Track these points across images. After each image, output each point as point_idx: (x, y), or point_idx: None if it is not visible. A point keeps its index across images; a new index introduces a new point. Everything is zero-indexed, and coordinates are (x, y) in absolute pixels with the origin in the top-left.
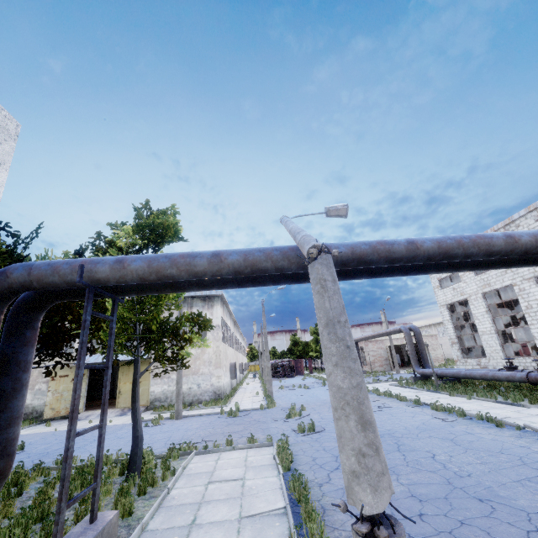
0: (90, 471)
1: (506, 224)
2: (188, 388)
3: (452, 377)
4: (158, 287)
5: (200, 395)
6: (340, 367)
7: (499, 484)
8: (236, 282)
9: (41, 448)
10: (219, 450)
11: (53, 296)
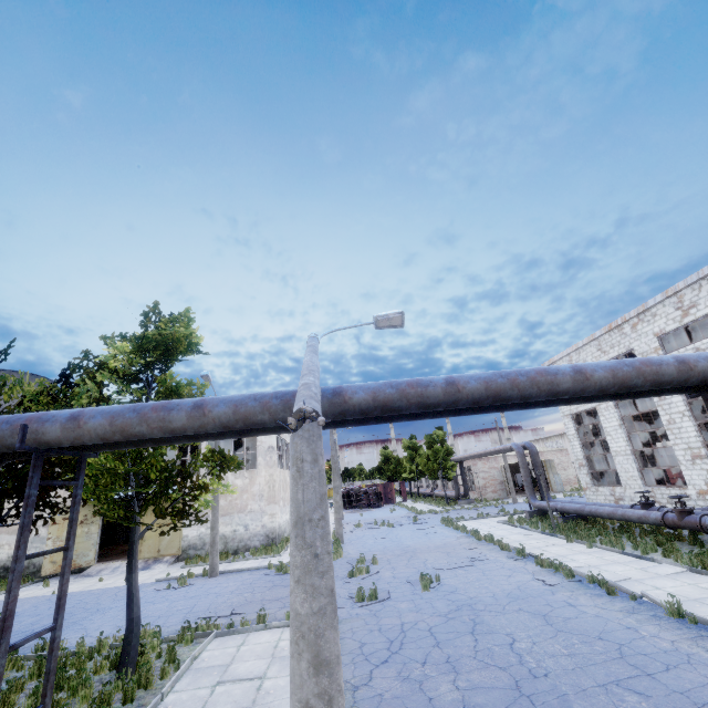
0: (74, 663)
1: (640, 312)
2: (233, 531)
3: (575, 513)
4: (136, 441)
5: (248, 540)
6: (301, 585)
7: (578, 690)
8: (237, 431)
9: (27, 623)
10: (247, 629)
11: (1, 455)
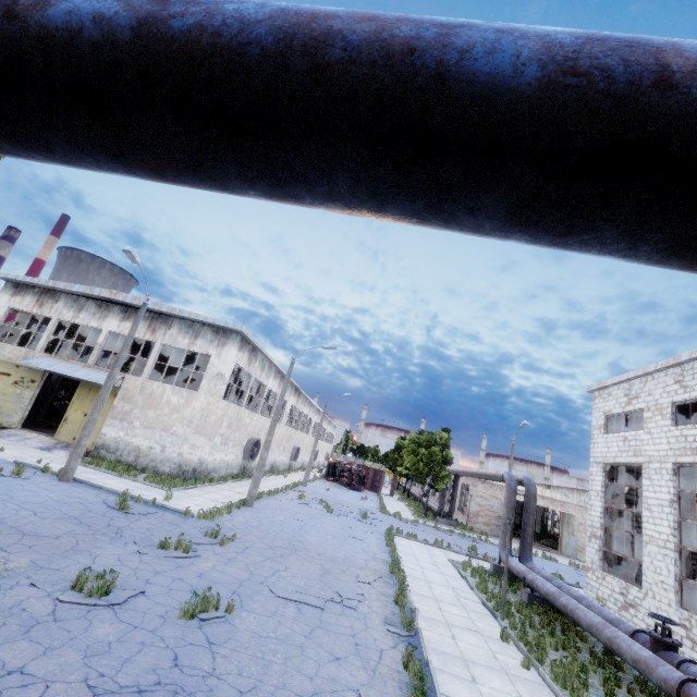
0: None
1: None
2: (149, 447)
3: (545, 597)
4: None
5: (160, 462)
6: None
7: None
8: None
9: None
10: None
11: None
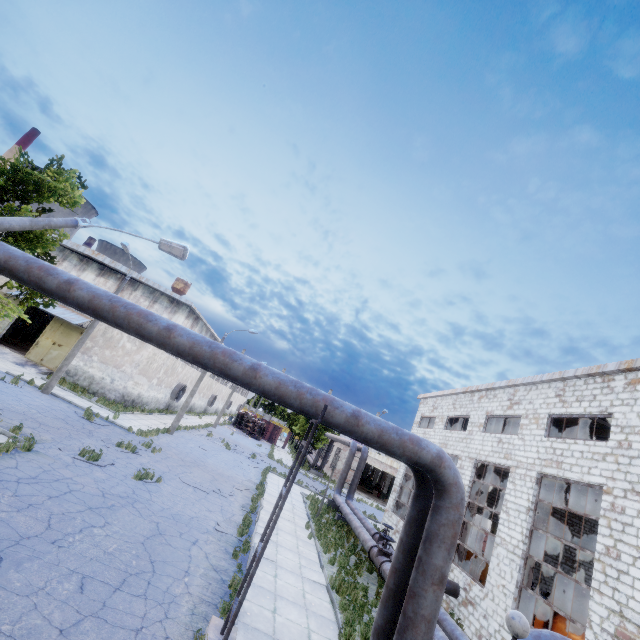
0: None
1: (488, 387)
2: (101, 377)
3: (344, 516)
4: None
5: (108, 390)
6: None
7: (53, 562)
8: None
9: None
10: None
11: None
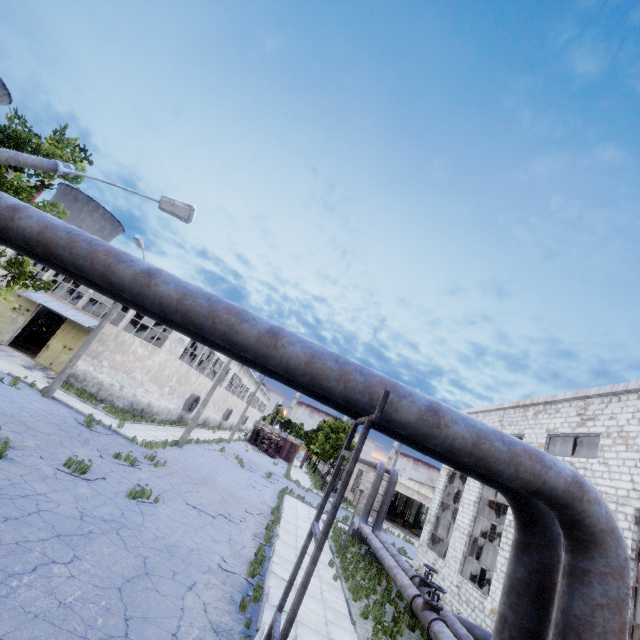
0: None
1: (547, 400)
2: (110, 384)
3: (374, 551)
4: None
5: (116, 398)
6: None
7: None
8: None
9: None
10: None
11: None
